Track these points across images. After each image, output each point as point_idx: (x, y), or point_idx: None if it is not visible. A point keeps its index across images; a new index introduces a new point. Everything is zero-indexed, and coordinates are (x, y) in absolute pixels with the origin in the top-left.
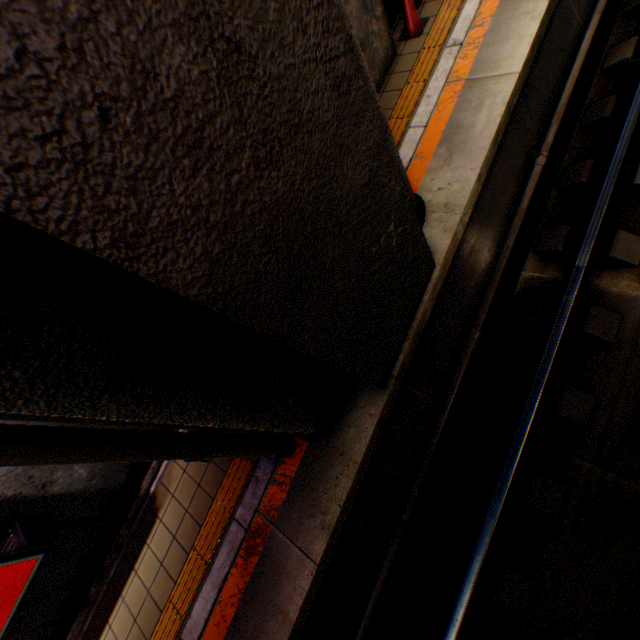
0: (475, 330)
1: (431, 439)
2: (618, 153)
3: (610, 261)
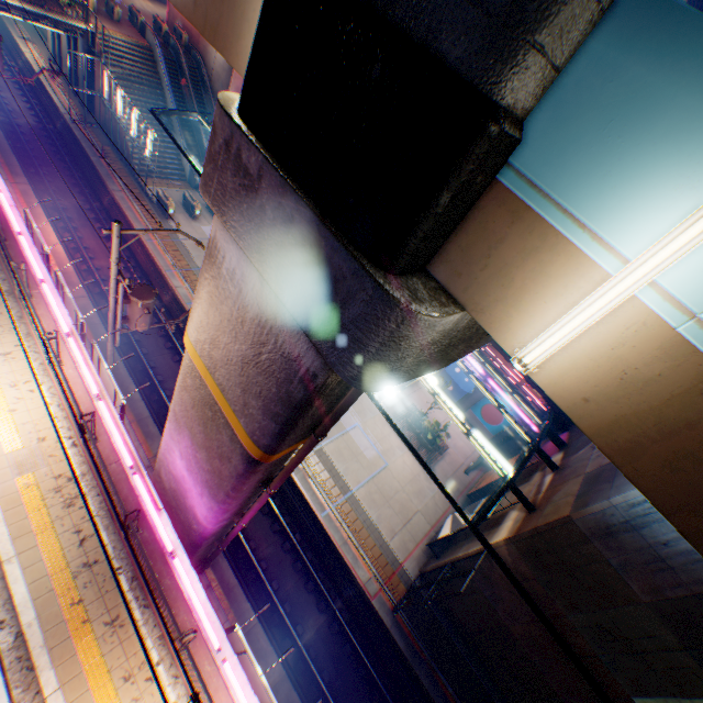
0: (1, 123)
1: (7, 134)
2: (5, 105)
3: (16, 119)
